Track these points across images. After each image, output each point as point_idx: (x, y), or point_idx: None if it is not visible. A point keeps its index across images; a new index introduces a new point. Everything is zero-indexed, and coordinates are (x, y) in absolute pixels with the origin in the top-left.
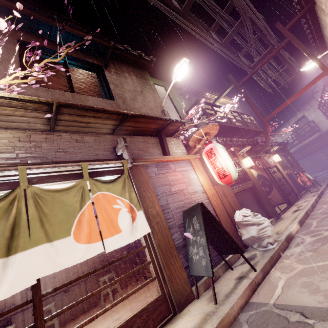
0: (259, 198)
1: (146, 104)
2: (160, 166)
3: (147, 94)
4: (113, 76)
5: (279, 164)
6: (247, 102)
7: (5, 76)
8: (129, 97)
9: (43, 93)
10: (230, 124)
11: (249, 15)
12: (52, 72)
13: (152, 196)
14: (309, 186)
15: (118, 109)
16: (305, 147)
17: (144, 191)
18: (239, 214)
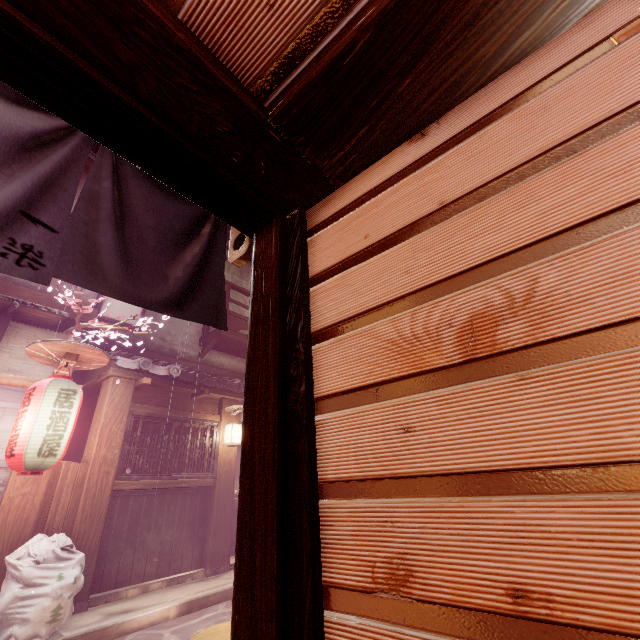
0: (209, 514)
1: None
2: None
3: None
4: None
5: None
6: None
7: None
8: None
9: None
10: None
11: None
12: None
13: None
14: None
15: None
16: None
17: None
18: (29, 544)
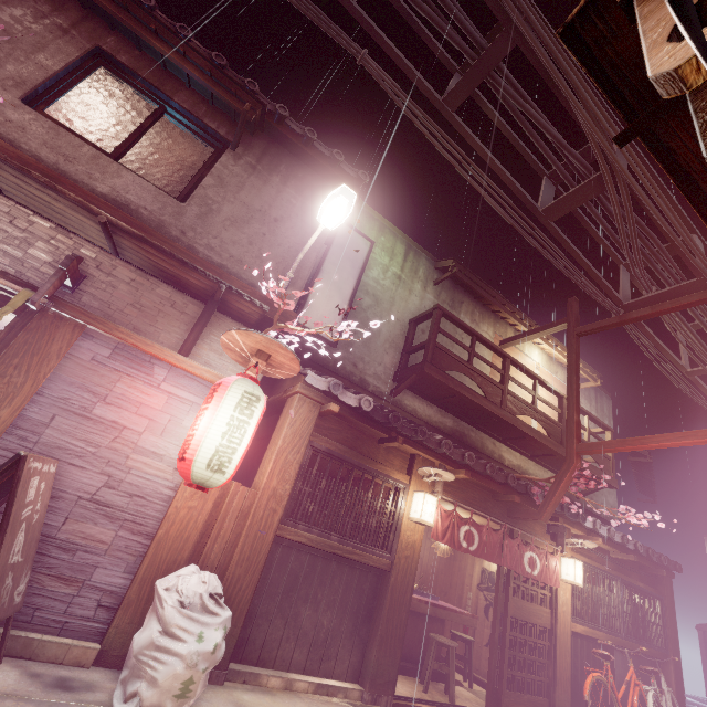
0: (377, 609)
1: (259, 243)
2: (126, 353)
3: (290, 230)
4: (236, 168)
5: (578, 593)
6: (568, 380)
7: (2, 81)
8: (230, 213)
9: (40, 129)
10: (488, 404)
11: (617, 166)
12: (126, 114)
13: (24, 386)
14: None
15: (172, 219)
16: None
17: (15, 367)
18: (181, 574)
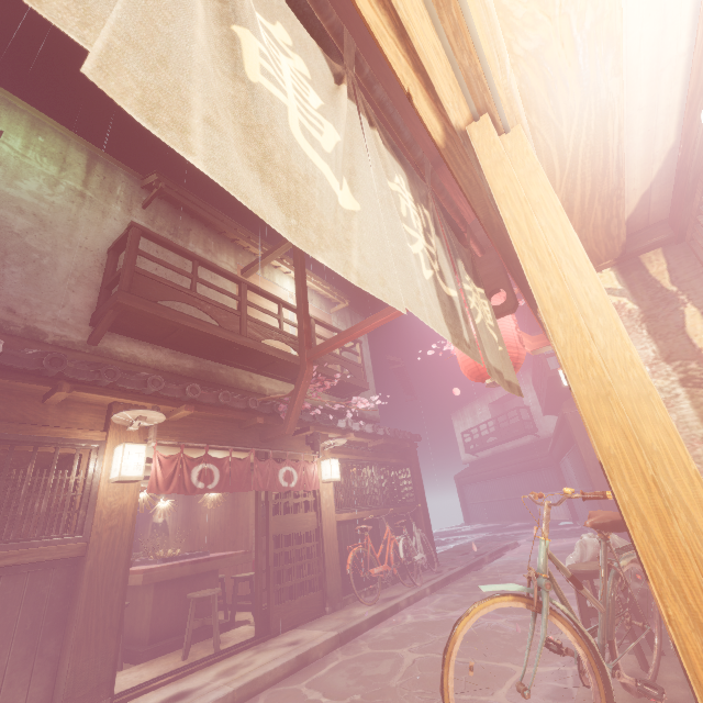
0: (72, 608)
1: None
2: None
3: None
4: None
5: (341, 487)
6: (297, 293)
7: None
8: None
9: None
10: (222, 332)
11: None
12: None
13: None
14: (379, 578)
15: None
16: (506, 456)
17: None
18: None
